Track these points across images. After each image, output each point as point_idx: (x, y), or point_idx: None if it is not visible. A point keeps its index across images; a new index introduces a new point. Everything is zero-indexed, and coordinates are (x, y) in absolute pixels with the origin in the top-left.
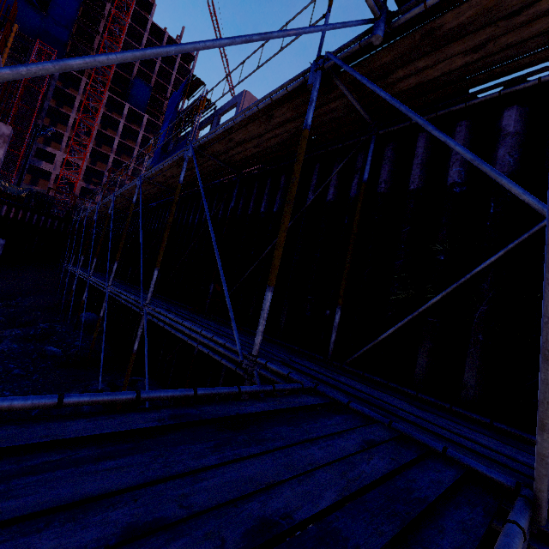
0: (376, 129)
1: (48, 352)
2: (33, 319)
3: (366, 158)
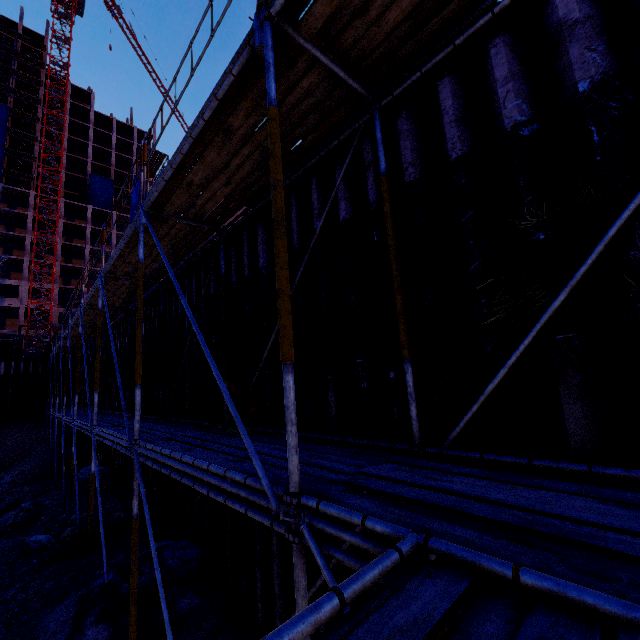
0: (375, 101)
1: (32, 544)
2: (18, 498)
3: (375, 145)
